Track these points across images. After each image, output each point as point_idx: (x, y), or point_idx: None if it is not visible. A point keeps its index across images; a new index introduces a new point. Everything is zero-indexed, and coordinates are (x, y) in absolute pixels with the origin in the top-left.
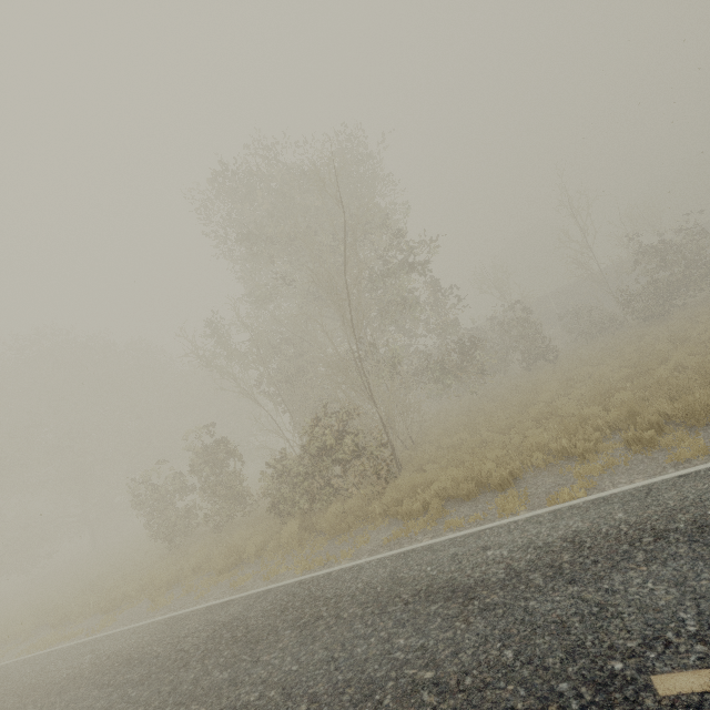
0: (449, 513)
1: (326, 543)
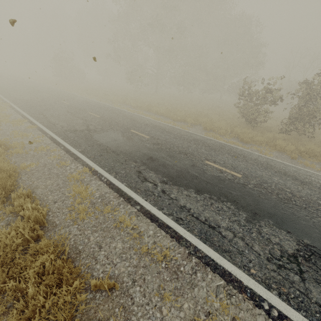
0: None
1: None
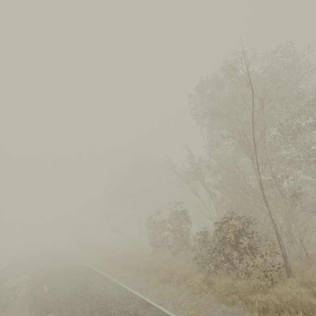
0: None
1: (214, 303)
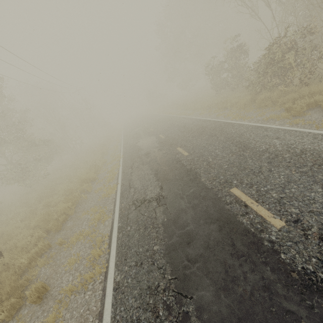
0: (306, 115)
1: (252, 110)
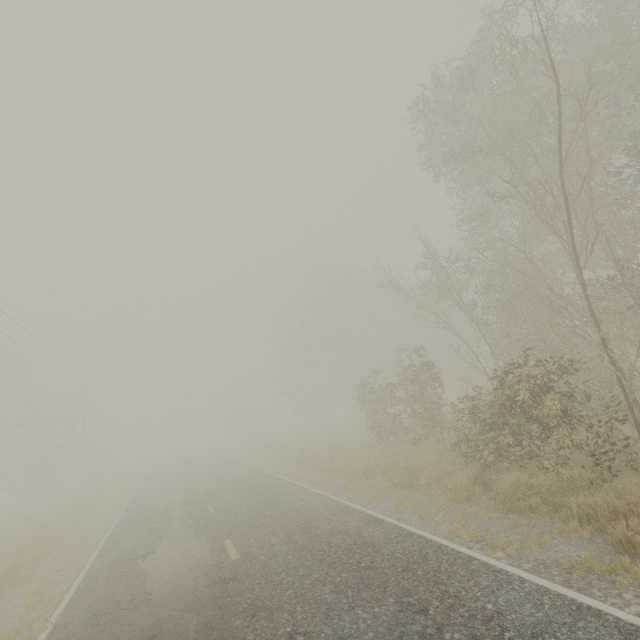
0: None
1: (495, 513)
